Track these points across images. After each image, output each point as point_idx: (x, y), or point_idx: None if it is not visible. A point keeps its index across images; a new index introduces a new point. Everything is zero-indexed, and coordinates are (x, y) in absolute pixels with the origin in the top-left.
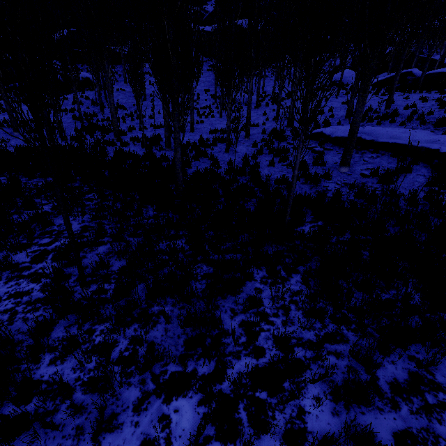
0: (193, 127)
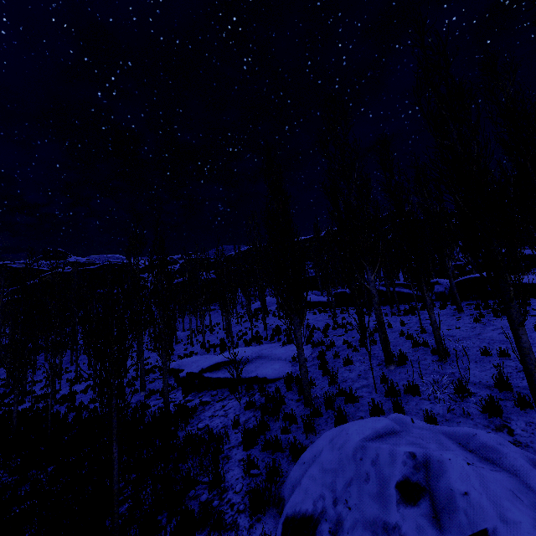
0: None
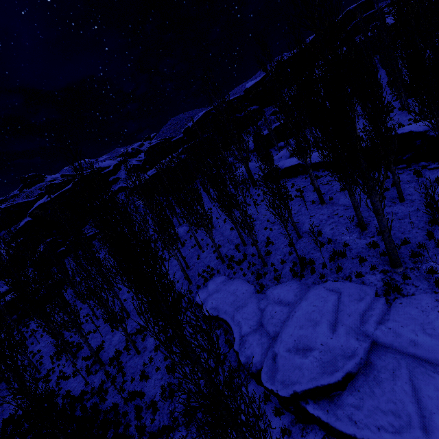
0: (128, 313)
